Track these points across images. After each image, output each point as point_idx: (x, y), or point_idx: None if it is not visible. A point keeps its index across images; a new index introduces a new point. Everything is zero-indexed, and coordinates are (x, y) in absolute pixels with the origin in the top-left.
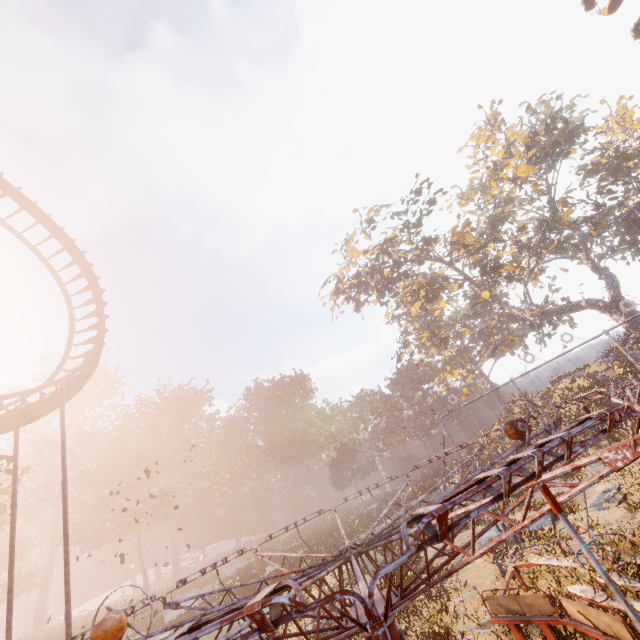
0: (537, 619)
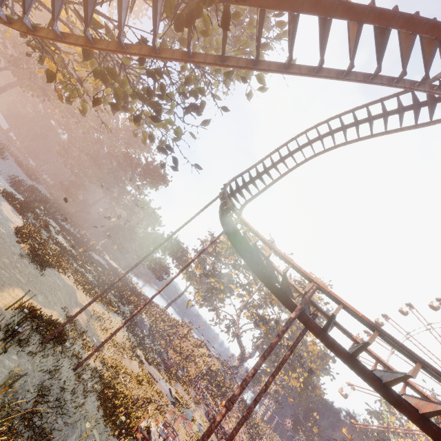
0: None
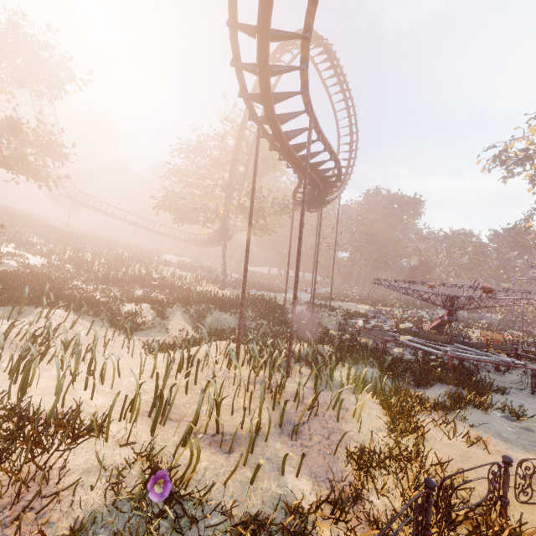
0: (495, 340)
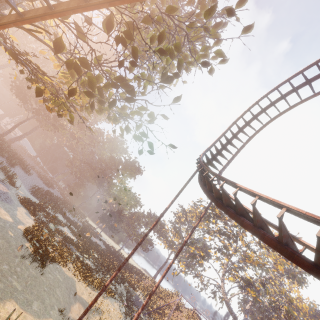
0: None
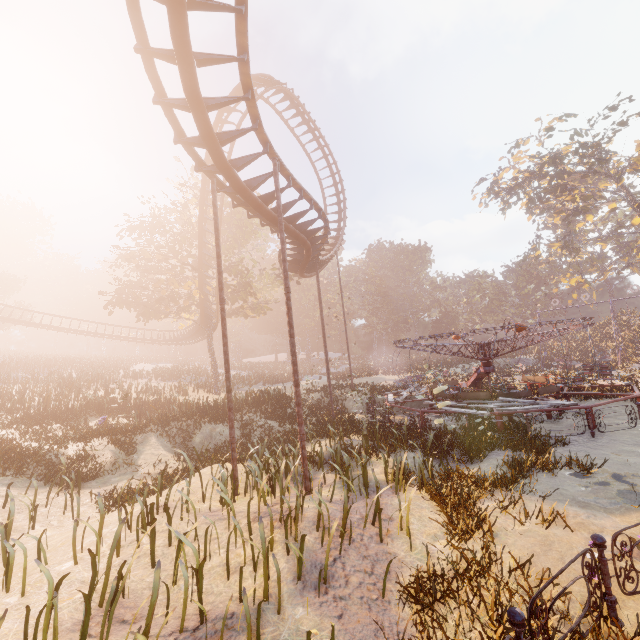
0: (538, 383)
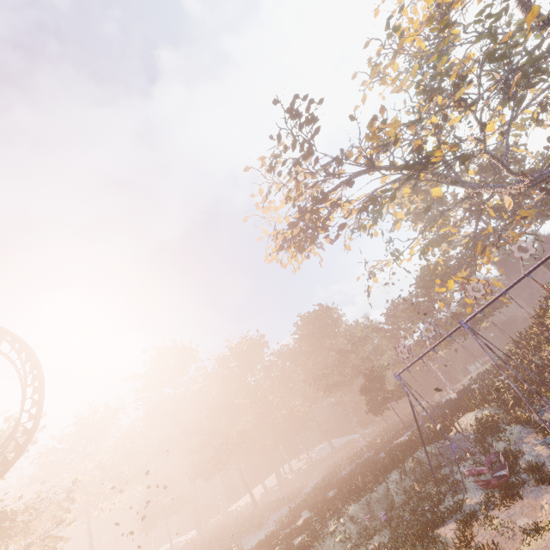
0: None
